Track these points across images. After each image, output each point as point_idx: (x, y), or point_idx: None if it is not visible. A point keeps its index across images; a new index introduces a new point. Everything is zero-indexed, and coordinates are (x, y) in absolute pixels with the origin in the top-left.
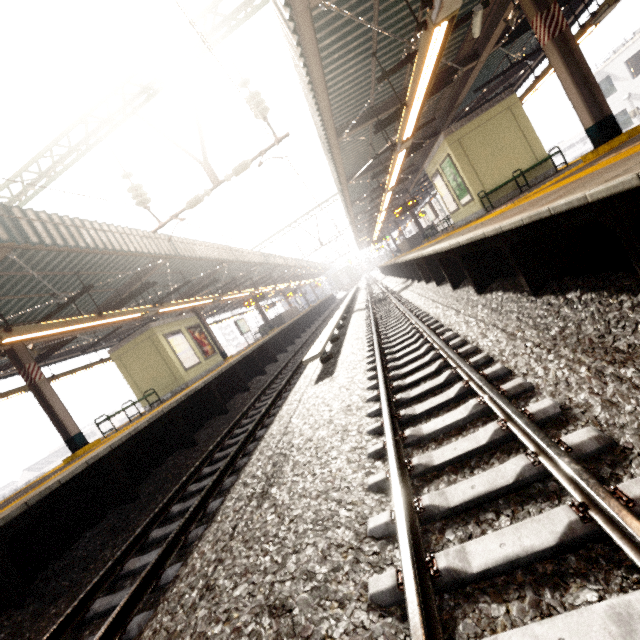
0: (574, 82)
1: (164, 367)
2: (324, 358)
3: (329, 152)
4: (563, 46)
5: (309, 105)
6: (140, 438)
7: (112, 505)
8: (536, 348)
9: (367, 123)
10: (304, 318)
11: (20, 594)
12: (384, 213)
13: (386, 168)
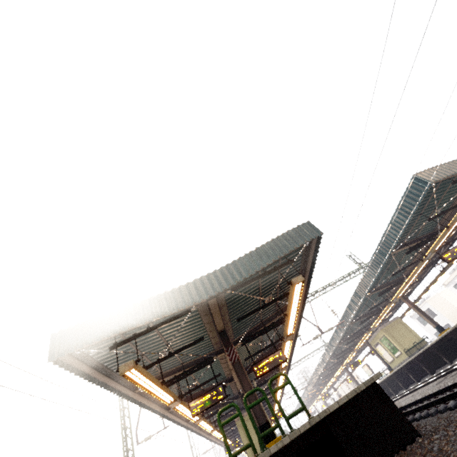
0: (424, 316)
1: None
2: None
3: (346, 329)
4: (415, 308)
5: (347, 314)
6: None
7: None
8: None
9: (357, 321)
10: None
11: None
12: (342, 367)
13: (352, 340)
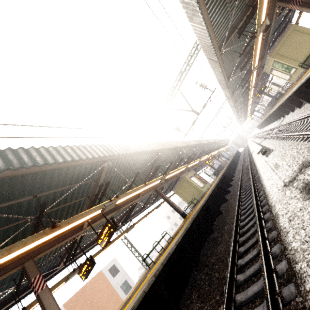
0: None
1: (193, 189)
2: (263, 152)
3: (227, 87)
4: (306, 5)
5: (218, 77)
6: (211, 197)
7: (215, 217)
8: None
9: (236, 70)
10: (233, 161)
11: (211, 229)
12: (251, 99)
13: (246, 81)
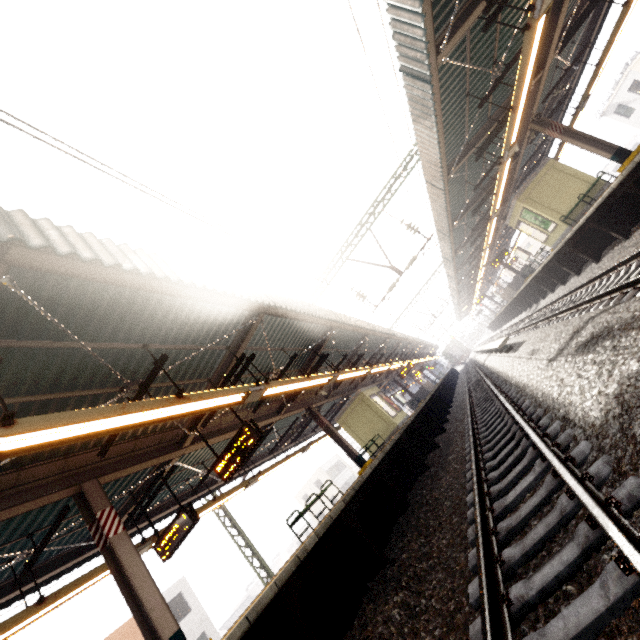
0: (586, 144)
1: (377, 419)
2: (507, 348)
3: (449, 237)
4: (569, 134)
5: (438, 217)
6: (419, 419)
7: (425, 453)
8: (634, 249)
9: (466, 213)
10: (447, 380)
11: (424, 464)
12: (482, 270)
13: (478, 235)
